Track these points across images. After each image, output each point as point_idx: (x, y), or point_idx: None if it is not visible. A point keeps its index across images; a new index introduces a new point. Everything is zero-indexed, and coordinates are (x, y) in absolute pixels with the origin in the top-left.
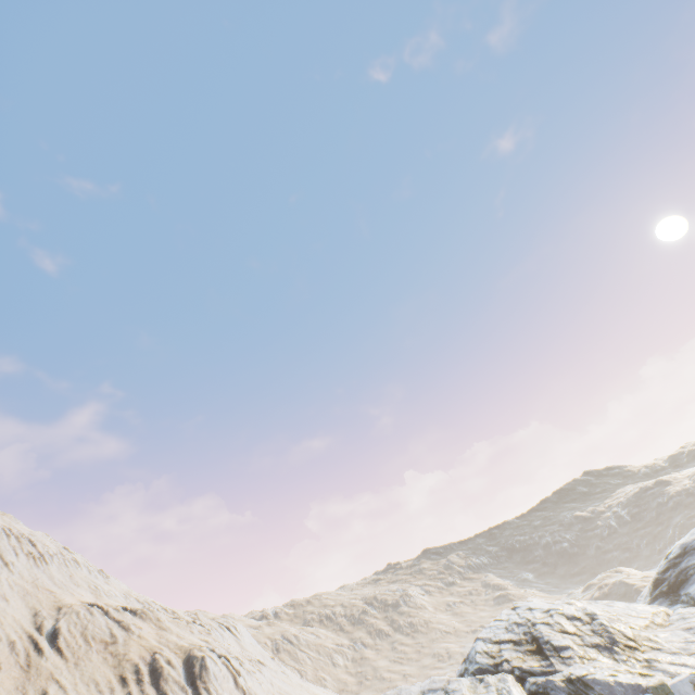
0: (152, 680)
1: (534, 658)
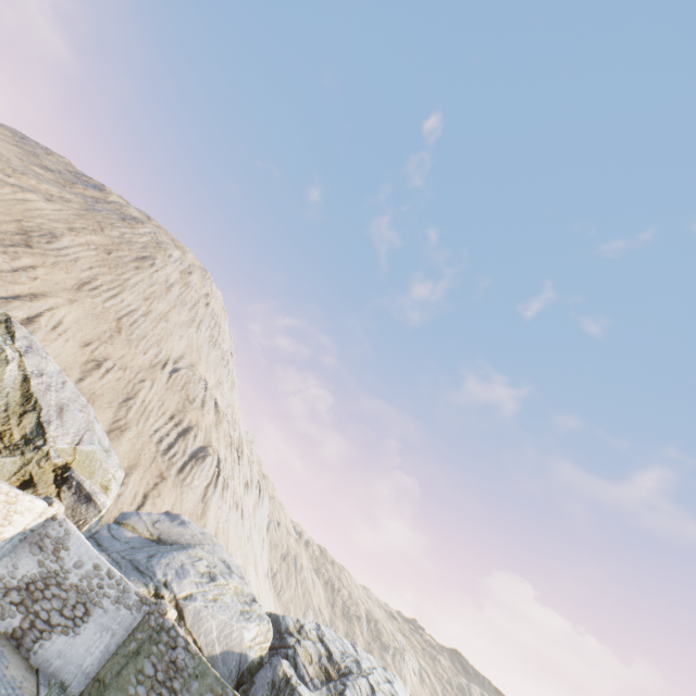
0: (181, 432)
1: (319, 673)
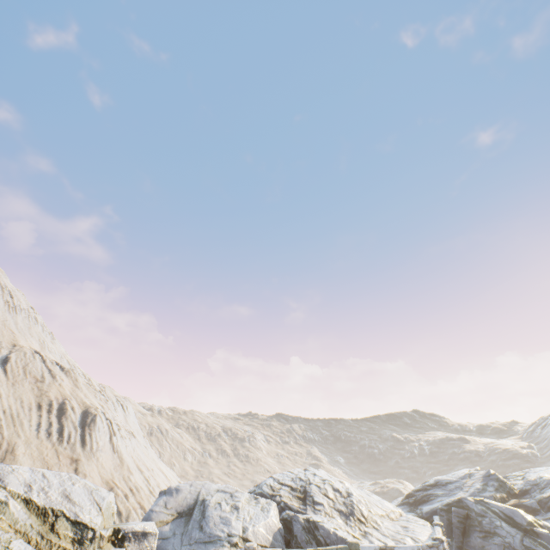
0: (58, 414)
1: (298, 502)
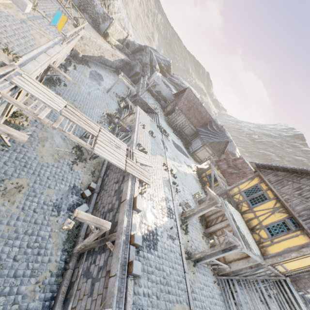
0: None
1: None
